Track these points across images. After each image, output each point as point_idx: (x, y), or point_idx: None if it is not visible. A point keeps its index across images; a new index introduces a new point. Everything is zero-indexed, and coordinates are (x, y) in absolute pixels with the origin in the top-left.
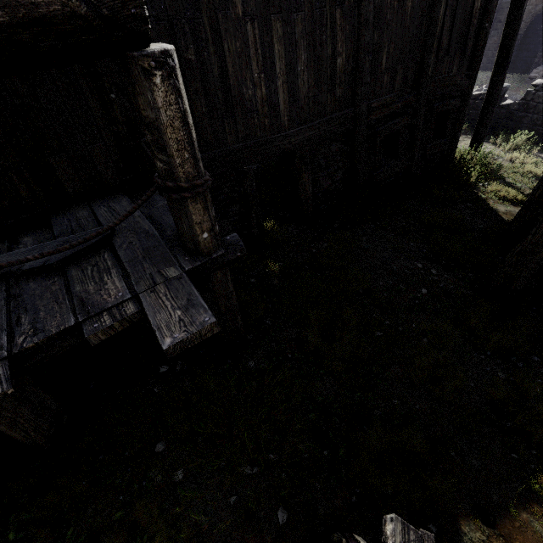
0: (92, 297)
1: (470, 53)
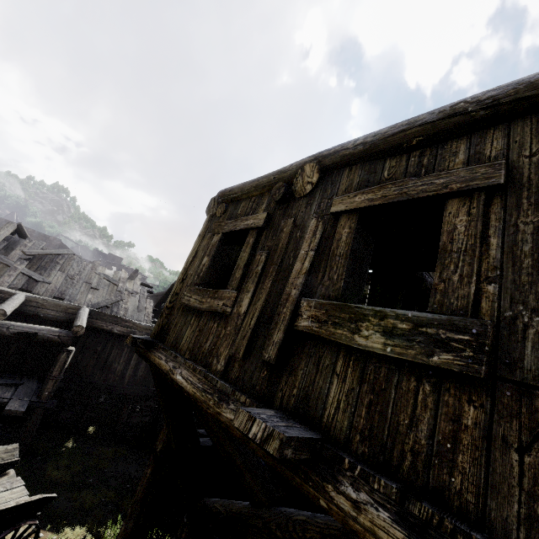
0: None
1: None
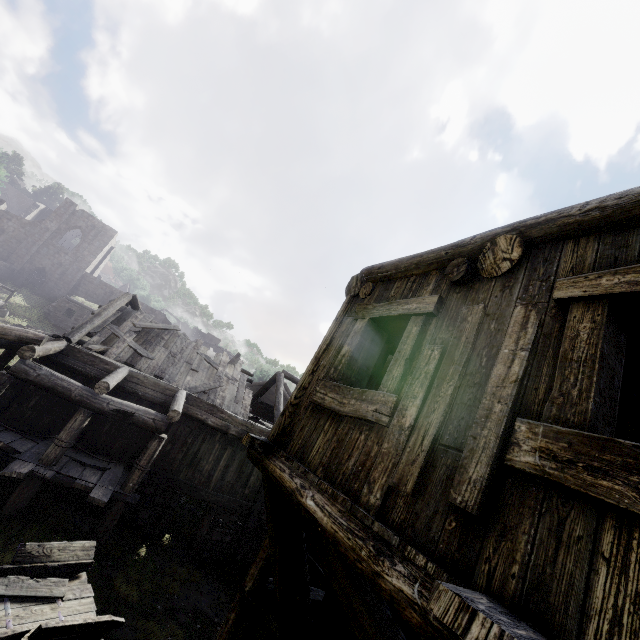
0: (86, 476)
1: None
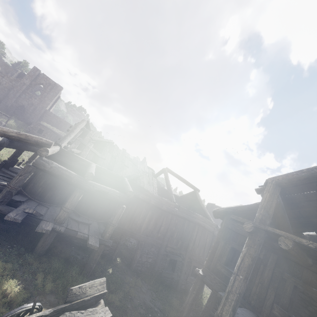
0: (82, 230)
1: (206, 252)
